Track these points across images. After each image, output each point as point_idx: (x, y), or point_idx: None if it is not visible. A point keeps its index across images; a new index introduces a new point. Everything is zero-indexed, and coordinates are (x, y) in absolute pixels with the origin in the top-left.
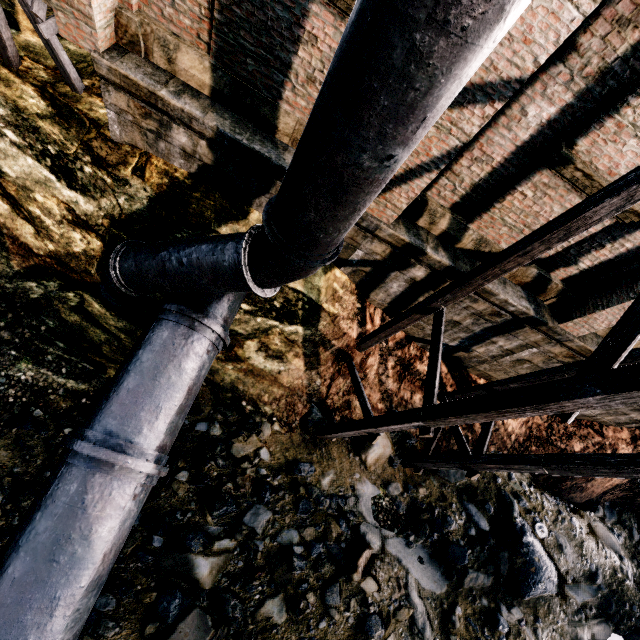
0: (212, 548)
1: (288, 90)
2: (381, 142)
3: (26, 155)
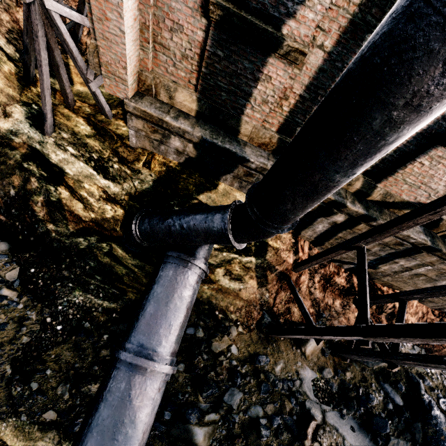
0: (204, 420)
1: (248, 109)
2: (351, 168)
3: (79, 161)
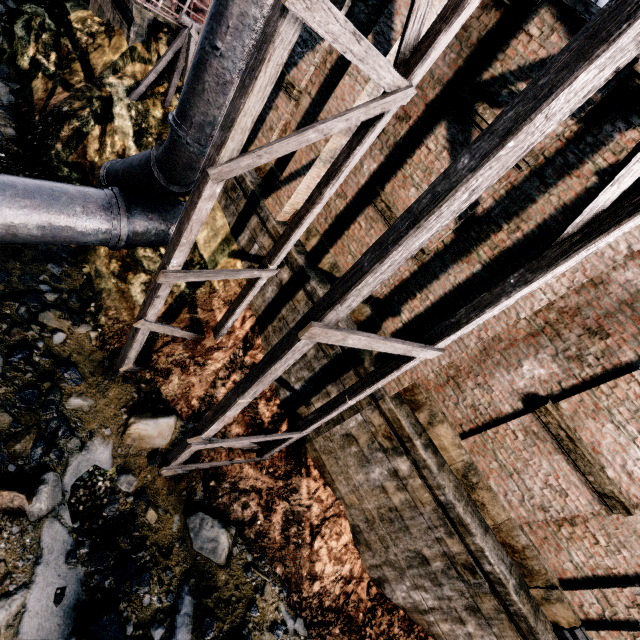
0: None
1: (261, 133)
2: (212, 34)
3: (131, 121)
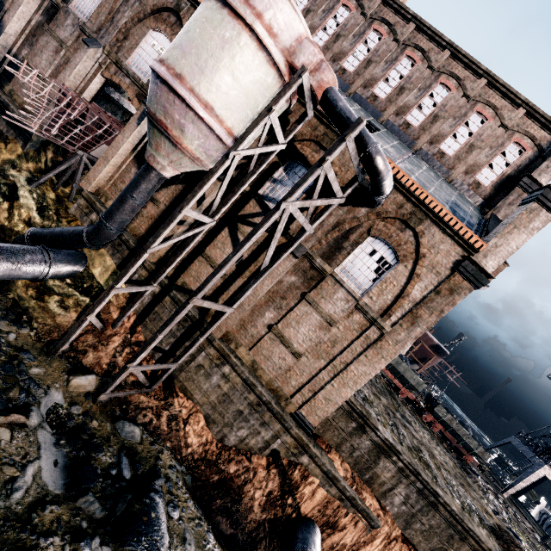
0: None
1: (136, 217)
2: (132, 192)
3: (34, 201)
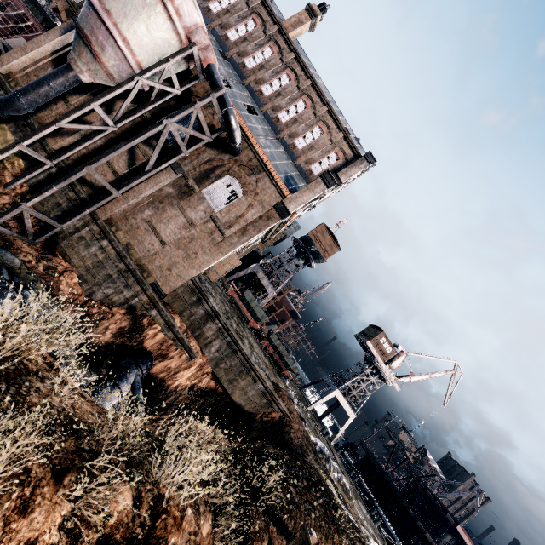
0: None
1: (44, 109)
2: (49, 81)
3: None
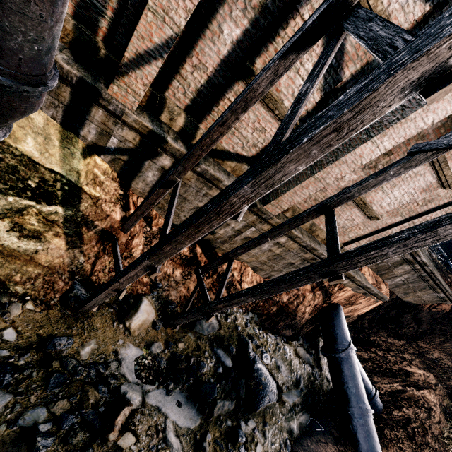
0: None
1: None
2: None
3: None
